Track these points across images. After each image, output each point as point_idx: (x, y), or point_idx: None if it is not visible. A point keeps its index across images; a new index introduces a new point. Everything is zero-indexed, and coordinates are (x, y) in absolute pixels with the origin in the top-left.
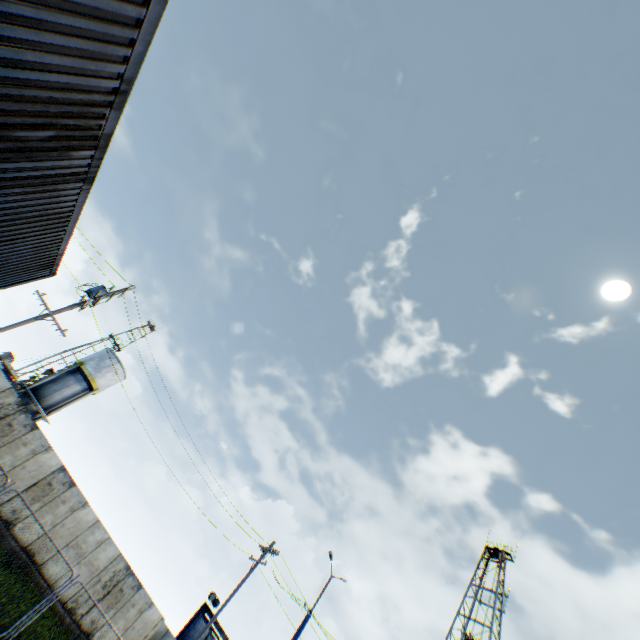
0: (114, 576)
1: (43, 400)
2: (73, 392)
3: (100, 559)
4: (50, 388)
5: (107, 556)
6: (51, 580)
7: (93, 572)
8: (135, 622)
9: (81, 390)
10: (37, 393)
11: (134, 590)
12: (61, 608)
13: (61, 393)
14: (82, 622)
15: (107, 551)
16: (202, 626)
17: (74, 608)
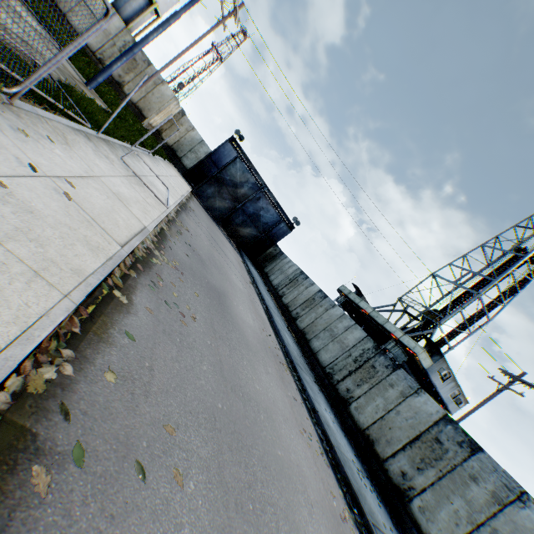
0: (126, 47)
1: (119, 13)
2: (138, 7)
3: (110, 28)
4: (121, 1)
5: (115, 27)
6: (78, 32)
7: (108, 37)
8: (153, 92)
9: (144, 5)
10: (114, 6)
11: (145, 66)
12: (92, 57)
13: (130, 7)
14: (112, 75)
15: (113, 22)
16: (230, 150)
17: (102, 61)
